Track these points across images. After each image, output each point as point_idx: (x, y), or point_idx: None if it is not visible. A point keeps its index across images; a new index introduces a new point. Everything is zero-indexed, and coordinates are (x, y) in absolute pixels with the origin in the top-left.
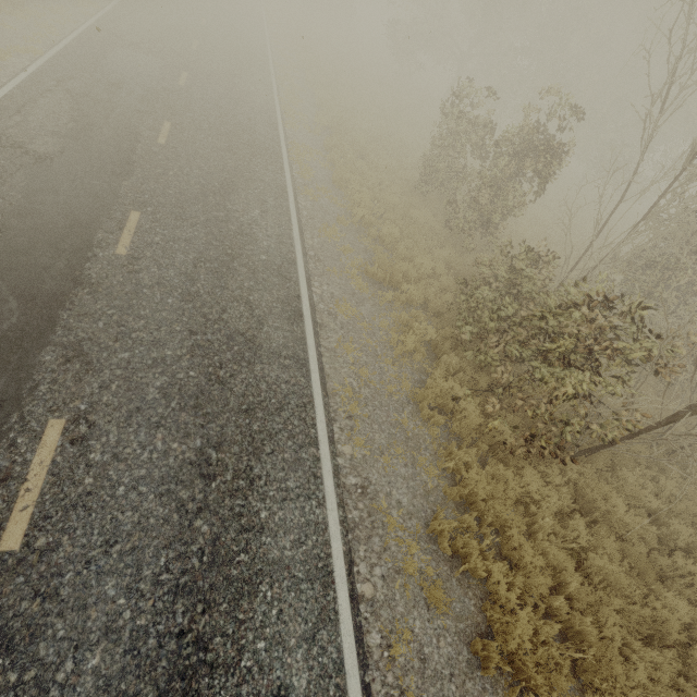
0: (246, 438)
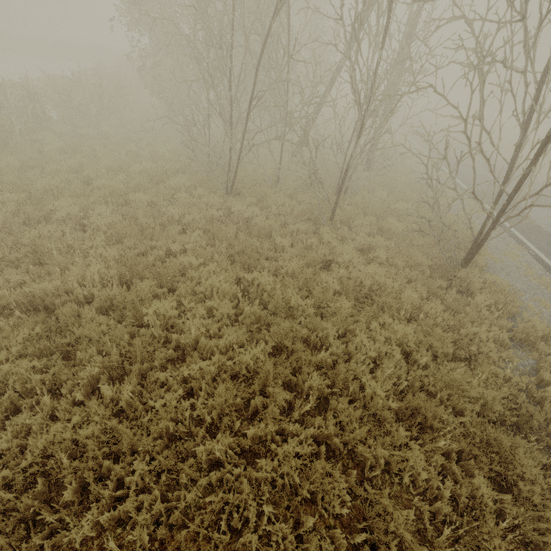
0: None
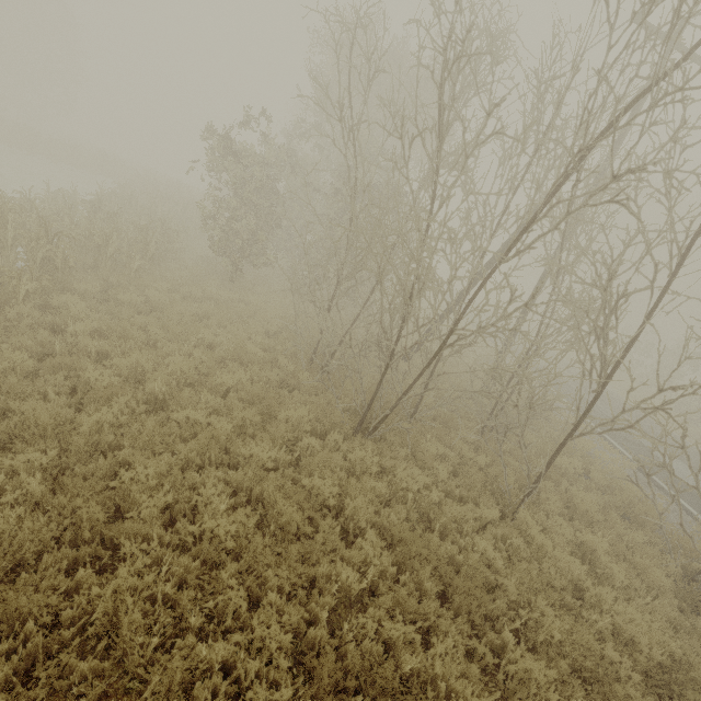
0: (658, 426)
